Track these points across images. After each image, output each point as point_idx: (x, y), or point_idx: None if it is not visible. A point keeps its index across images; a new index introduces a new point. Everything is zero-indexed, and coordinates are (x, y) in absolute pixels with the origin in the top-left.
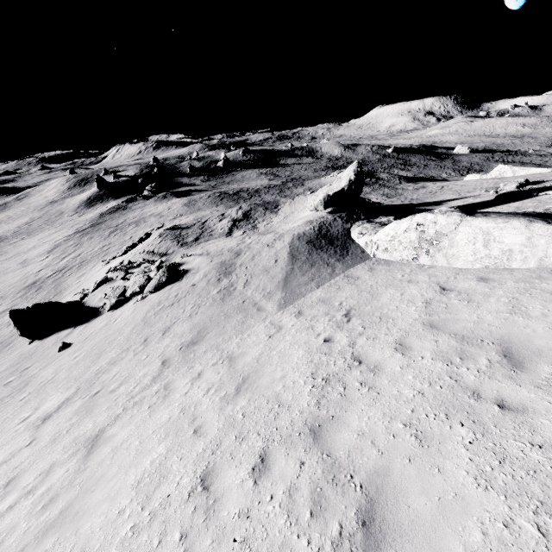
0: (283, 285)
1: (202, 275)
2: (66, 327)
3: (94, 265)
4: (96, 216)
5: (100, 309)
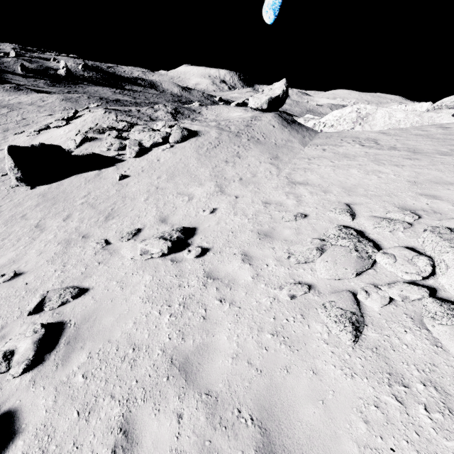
0: (293, 137)
1: (216, 133)
2: (85, 170)
3: (3, 136)
4: None
5: (117, 157)
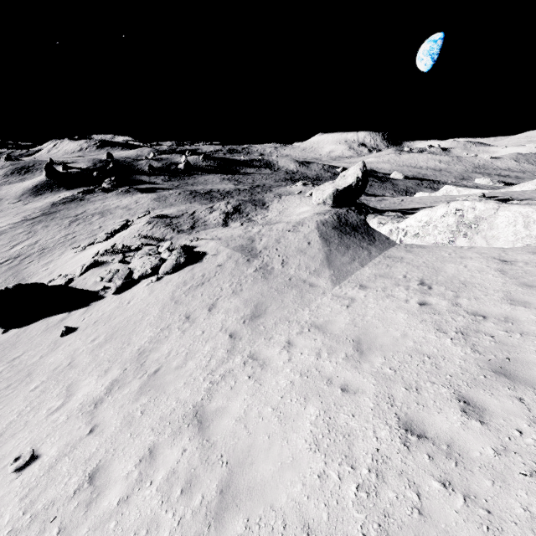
0: (328, 264)
1: (225, 257)
2: (57, 312)
3: (62, 252)
4: (46, 204)
5: (100, 292)
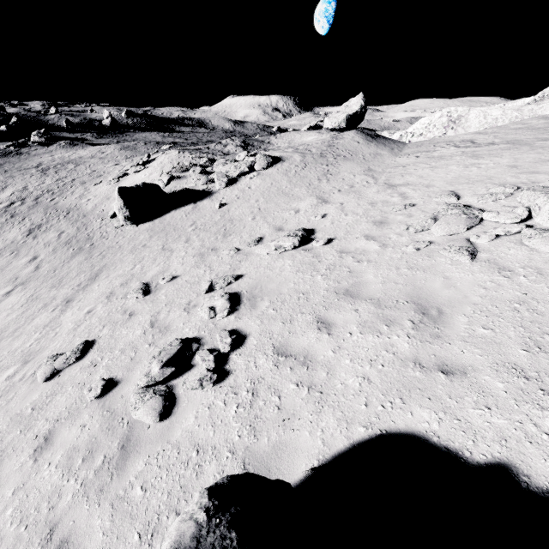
0: (381, 150)
1: (300, 157)
2: (181, 205)
3: (84, 188)
4: None
5: (207, 190)
